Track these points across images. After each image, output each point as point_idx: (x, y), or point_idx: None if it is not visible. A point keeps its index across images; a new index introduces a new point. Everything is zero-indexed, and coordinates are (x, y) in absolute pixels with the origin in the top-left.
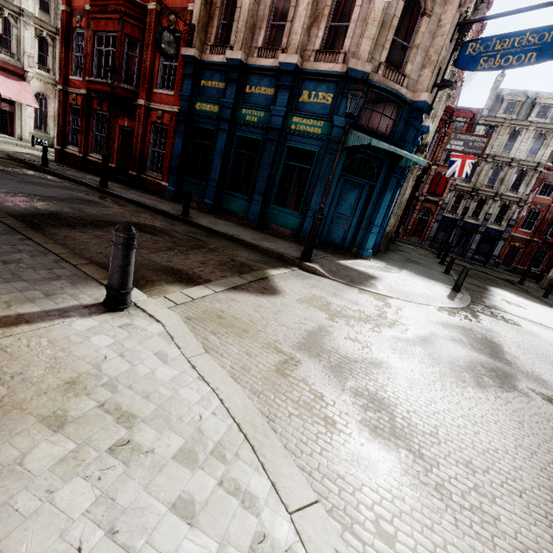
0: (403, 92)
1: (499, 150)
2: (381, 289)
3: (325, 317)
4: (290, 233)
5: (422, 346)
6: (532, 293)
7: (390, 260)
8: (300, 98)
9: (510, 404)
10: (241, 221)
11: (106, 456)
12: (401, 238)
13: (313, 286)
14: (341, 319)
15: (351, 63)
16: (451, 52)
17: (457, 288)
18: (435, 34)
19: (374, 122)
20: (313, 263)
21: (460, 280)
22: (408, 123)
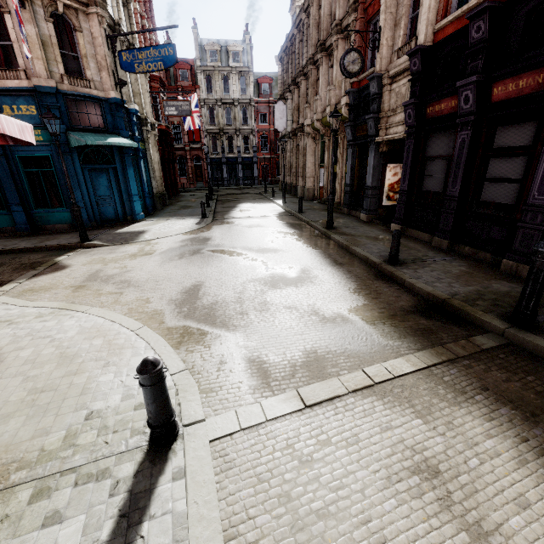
0: (95, 93)
1: (222, 94)
2: (147, 238)
3: (101, 266)
4: (68, 226)
5: (159, 255)
6: (267, 197)
7: (164, 214)
8: (4, 113)
9: (190, 259)
10: (13, 234)
11: (8, 326)
12: (189, 187)
13: (94, 254)
14: (112, 262)
15: (34, 81)
16: (113, 58)
17: (204, 216)
18: (95, 44)
19: (88, 117)
20: (92, 241)
21: (203, 210)
22: (113, 115)
